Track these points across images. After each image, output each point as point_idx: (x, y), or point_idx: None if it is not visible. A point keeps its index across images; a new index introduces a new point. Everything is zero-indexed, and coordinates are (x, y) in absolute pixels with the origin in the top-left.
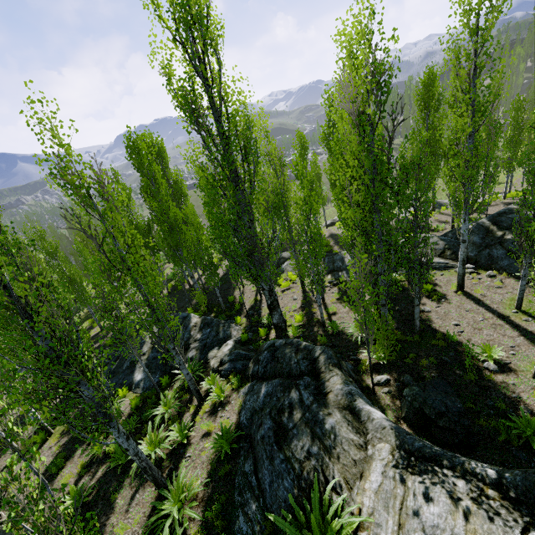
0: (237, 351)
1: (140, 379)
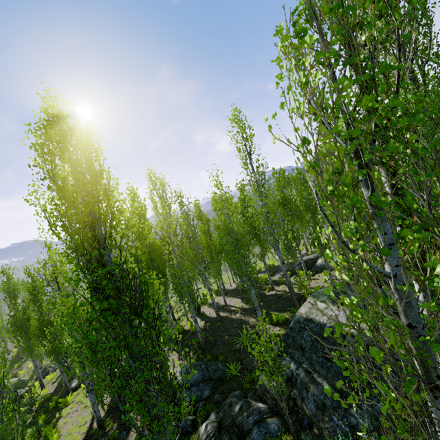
0: None
1: None
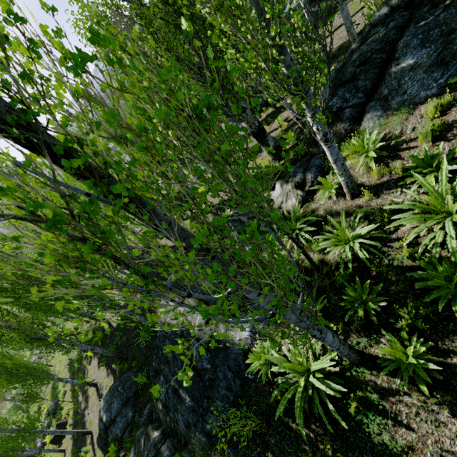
0: (294, 168)
1: (249, 328)
